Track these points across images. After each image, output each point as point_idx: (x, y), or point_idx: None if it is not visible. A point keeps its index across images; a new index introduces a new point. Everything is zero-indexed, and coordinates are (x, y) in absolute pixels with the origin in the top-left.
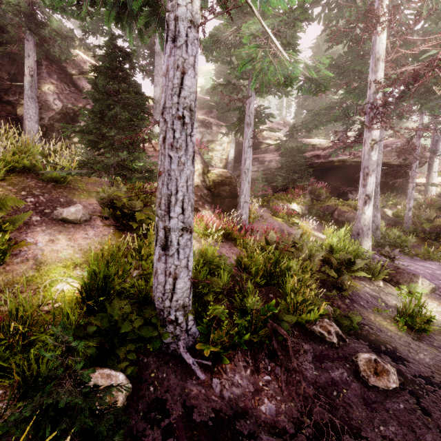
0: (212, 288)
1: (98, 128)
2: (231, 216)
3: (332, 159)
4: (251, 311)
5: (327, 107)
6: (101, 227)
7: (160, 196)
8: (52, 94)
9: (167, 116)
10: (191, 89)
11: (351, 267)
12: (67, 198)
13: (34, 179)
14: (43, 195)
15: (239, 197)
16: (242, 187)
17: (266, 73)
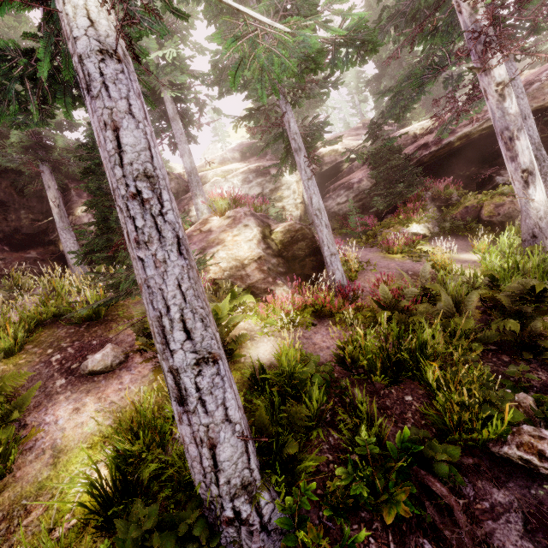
0: (296, 426)
1: (109, 239)
2: (323, 279)
3: (447, 141)
4: (372, 453)
5: (410, 75)
6: (140, 365)
7: (151, 322)
8: (85, 216)
9: (119, 201)
10: (139, 147)
11: (540, 300)
12: (101, 338)
13: (66, 326)
14: (72, 345)
15: (321, 251)
16: (319, 237)
17: (269, 69)
